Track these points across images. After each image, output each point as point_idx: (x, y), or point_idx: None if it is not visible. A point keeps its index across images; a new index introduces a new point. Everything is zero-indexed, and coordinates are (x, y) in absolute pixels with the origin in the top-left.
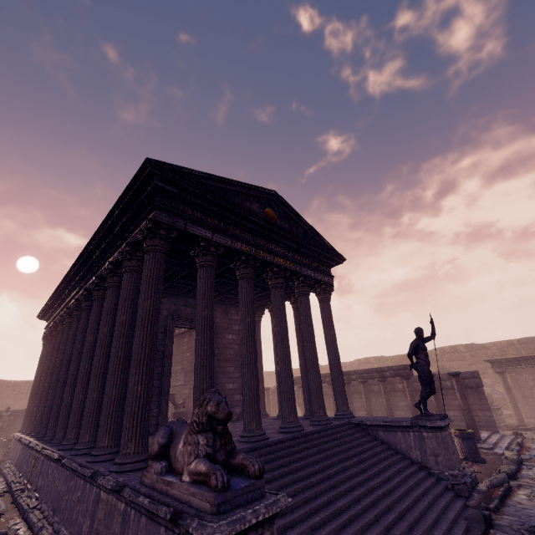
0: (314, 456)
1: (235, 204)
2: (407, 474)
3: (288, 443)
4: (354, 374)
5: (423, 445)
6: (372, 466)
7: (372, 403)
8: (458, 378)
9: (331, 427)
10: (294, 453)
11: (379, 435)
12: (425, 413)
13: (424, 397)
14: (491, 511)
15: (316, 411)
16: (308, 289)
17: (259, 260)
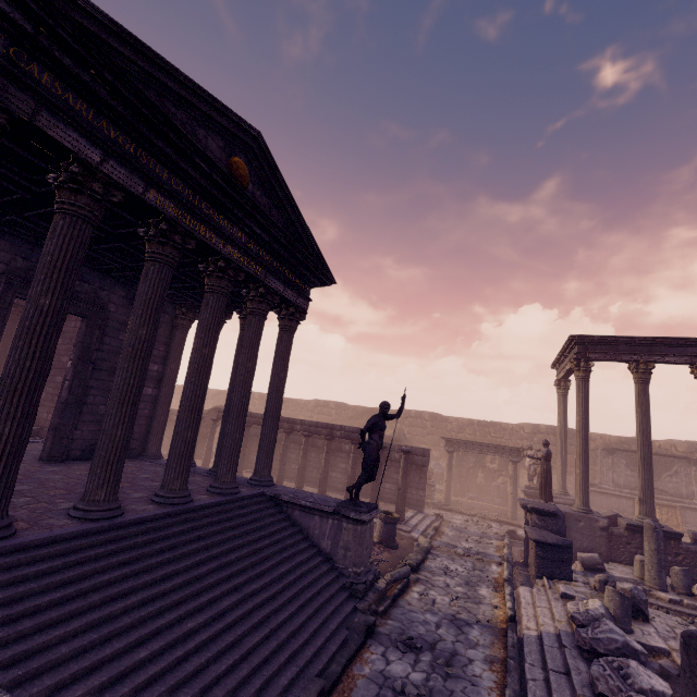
0: (188, 544)
1: (169, 119)
2: (306, 570)
3: (154, 525)
4: (299, 425)
5: (338, 536)
6: (266, 559)
7: (311, 458)
8: (408, 456)
9: (234, 500)
10: (157, 540)
11: (293, 515)
12: (355, 501)
13: (360, 484)
14: (378, 614)
15: (221, 475)
16: (268, 309)
17: (195, 239)
